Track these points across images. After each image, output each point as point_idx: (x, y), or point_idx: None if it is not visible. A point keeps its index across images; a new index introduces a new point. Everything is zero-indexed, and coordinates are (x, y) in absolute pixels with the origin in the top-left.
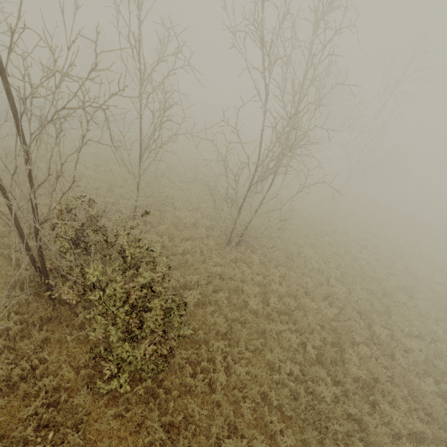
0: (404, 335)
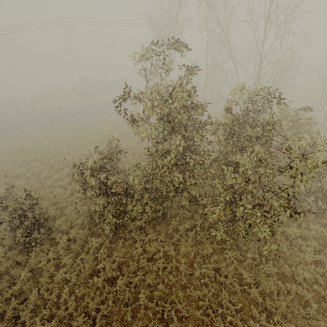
0: None
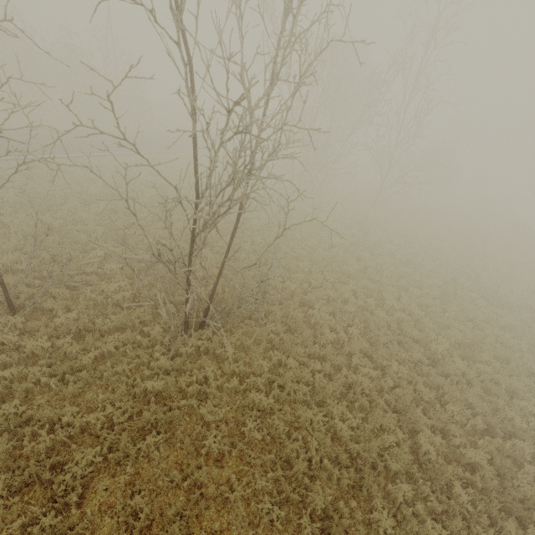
0: (466, 433)
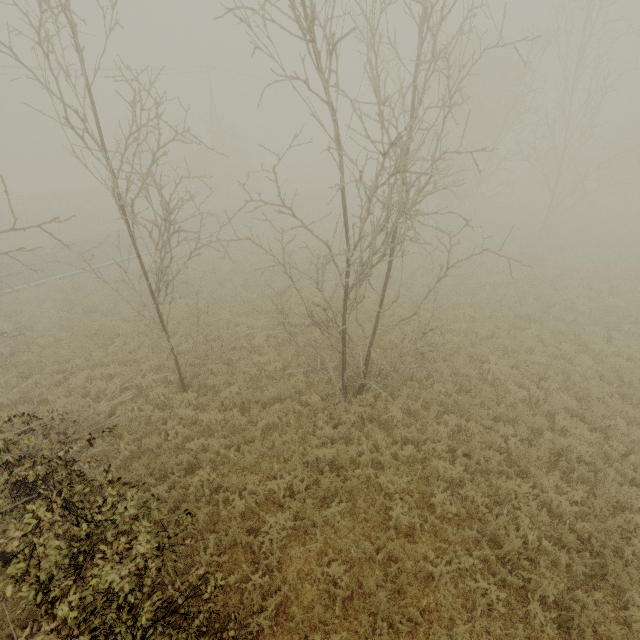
0: None
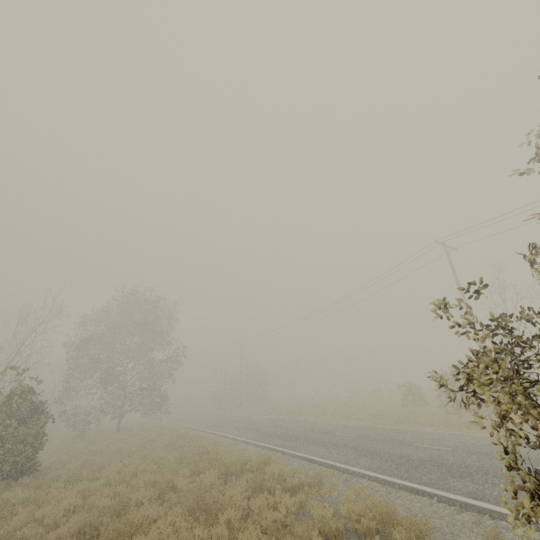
0: None
